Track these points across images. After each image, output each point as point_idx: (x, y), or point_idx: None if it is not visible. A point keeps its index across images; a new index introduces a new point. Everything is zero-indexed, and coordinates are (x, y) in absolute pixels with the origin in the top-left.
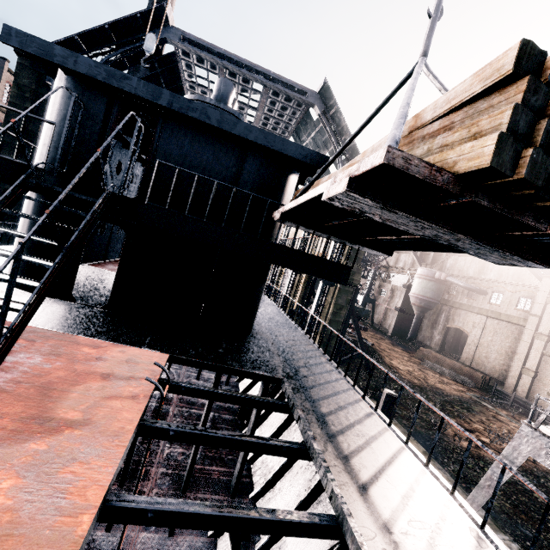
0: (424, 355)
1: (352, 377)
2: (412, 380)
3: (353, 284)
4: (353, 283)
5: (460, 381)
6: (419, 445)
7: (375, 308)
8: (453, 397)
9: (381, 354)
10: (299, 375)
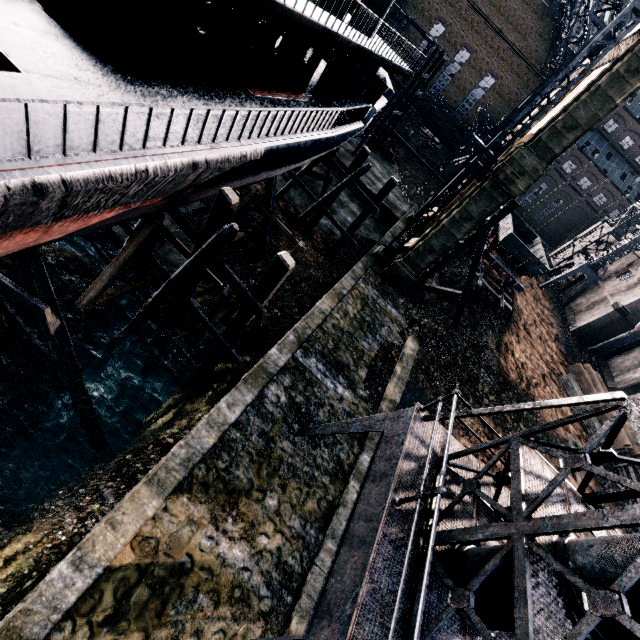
0: (580, 373)
1: (426, 311)
2: (510, 372)
3: (509, 190)
4: (510, 189)
5: (585, 425)
6: (399, 395)
7: (591, 289)
8: (538, 420)
9: (512, 328)
10: (66, 95)
